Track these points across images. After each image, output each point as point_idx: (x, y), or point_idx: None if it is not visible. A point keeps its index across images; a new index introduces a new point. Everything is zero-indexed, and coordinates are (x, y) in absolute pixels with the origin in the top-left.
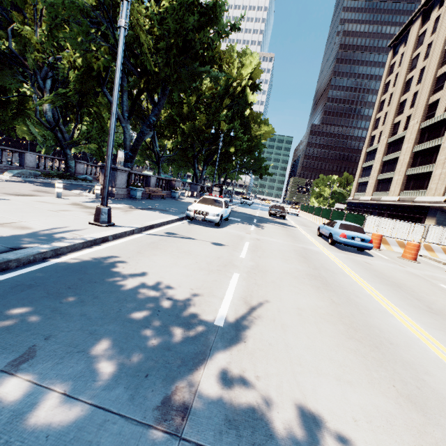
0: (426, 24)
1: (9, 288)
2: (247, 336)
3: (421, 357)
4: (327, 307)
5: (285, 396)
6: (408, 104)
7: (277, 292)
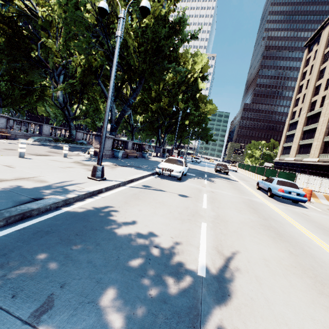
0: None
1: (32, 234)
2: (229, 289)
3: None
4: (288, 258)
5: None
6: (323, 87)
7: (241, 241)
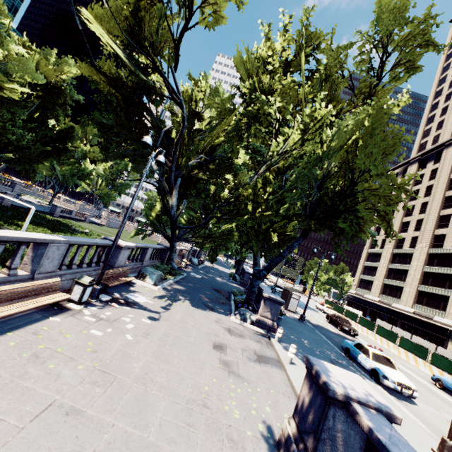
0: (422, 169)
1: None
2: None
3: None
4: None
5: None
6: (412, 226)
7: None
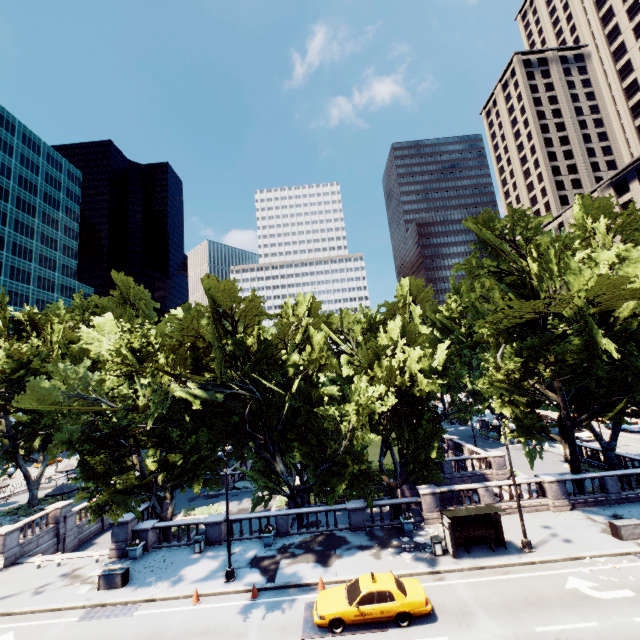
0: None
1: None
2: None
3: None
4: None
5: None
6: None
7: None
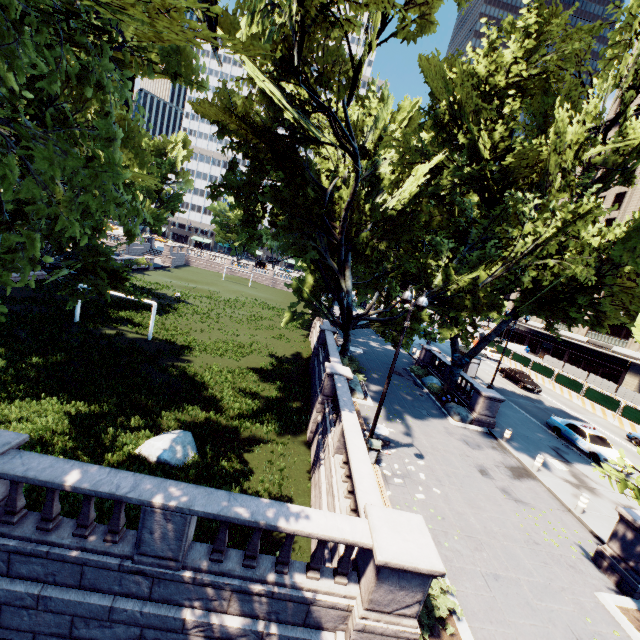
0: None
1: None
2: None
3: None
4: None
5: None
6: None
7: None
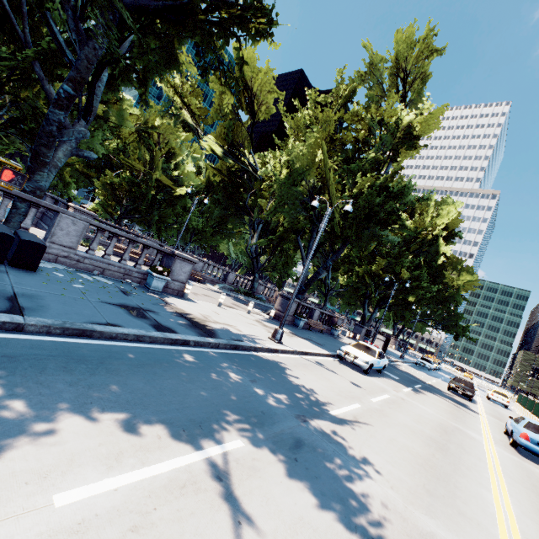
0: None
1: (241, 357)
2: (344, 424)
3: (475, 503)
4: (422, 452)
5: (350, 444)
6: None
7: (384, 426)
